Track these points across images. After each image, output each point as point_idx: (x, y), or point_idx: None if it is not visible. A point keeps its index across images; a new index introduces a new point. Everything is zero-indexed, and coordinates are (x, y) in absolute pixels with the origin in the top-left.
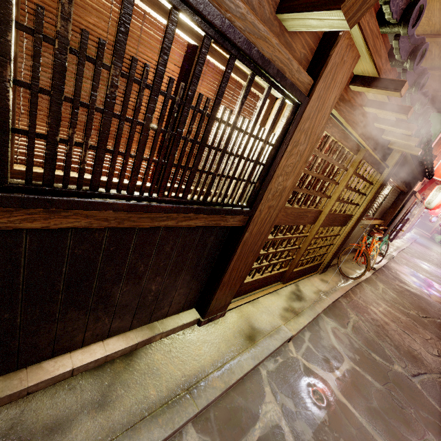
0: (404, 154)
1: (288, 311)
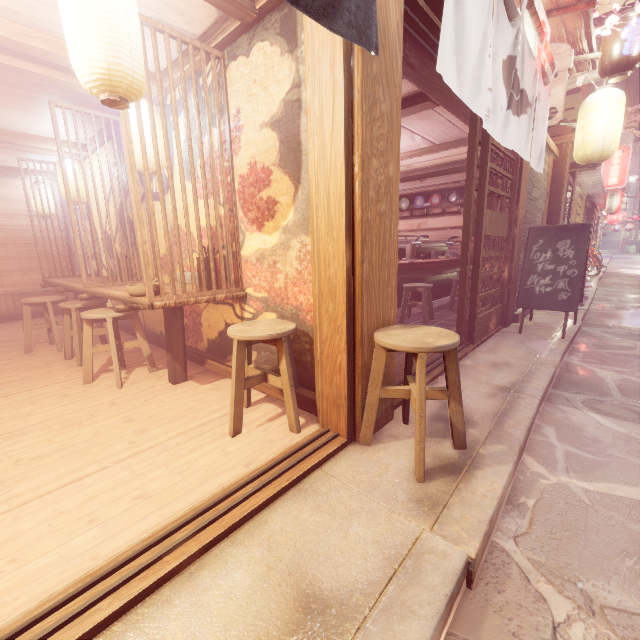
0: (588, 185)
1: None
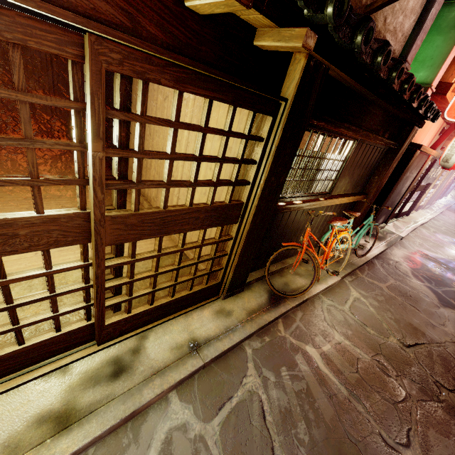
0: (322, 66)
1: (46, 422)
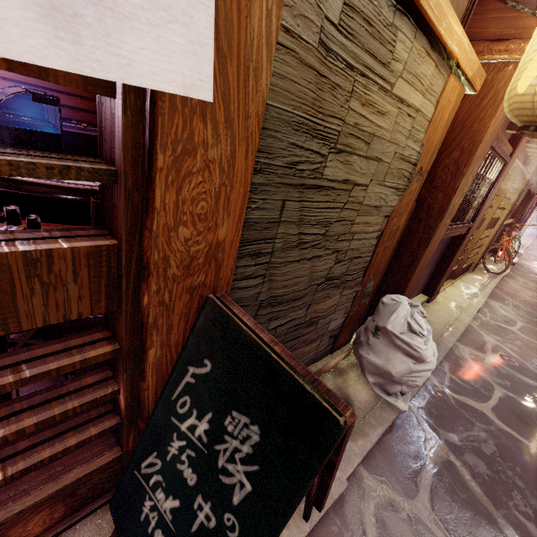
0: None
1: (468, 295)
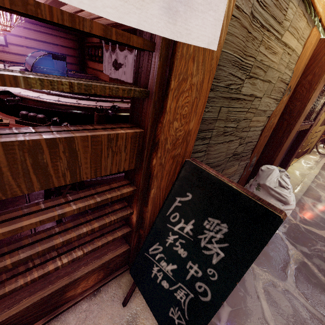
0: None
1: (307, 168)
